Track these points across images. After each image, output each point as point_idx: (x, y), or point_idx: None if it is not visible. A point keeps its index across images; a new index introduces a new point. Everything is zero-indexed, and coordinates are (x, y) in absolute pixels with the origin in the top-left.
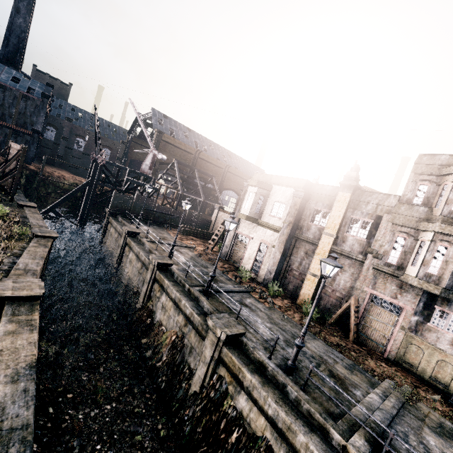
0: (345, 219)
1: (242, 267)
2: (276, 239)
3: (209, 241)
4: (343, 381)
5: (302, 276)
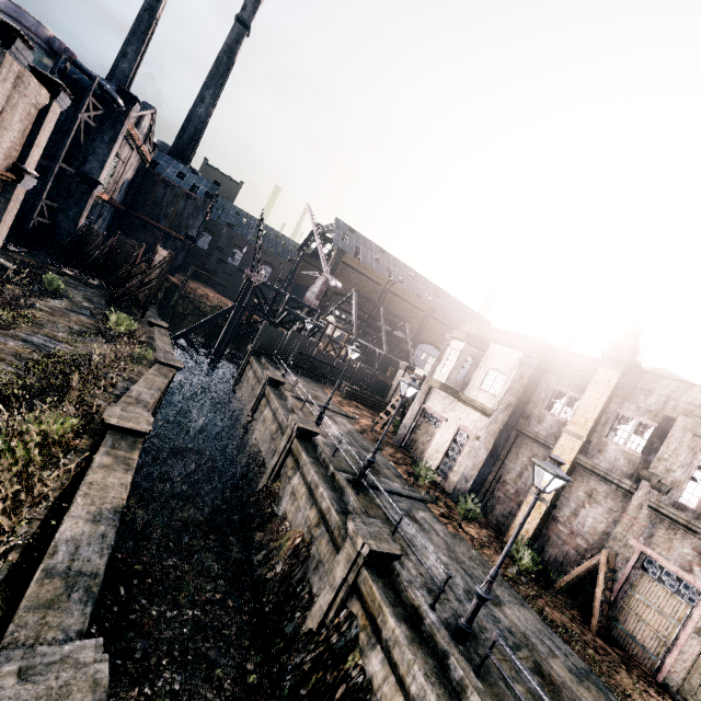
0: (607, 413)
1: (422, 462)
2: (483, 427)
3: (380, 414)
4: (558, 688)
5: (520, 497)
